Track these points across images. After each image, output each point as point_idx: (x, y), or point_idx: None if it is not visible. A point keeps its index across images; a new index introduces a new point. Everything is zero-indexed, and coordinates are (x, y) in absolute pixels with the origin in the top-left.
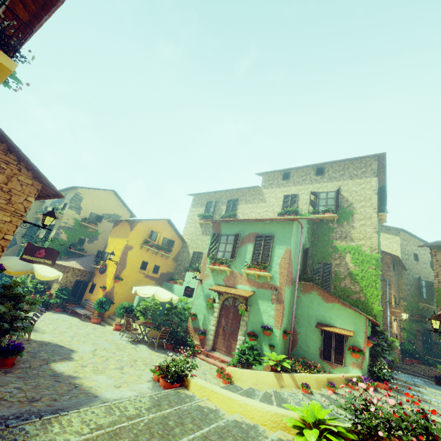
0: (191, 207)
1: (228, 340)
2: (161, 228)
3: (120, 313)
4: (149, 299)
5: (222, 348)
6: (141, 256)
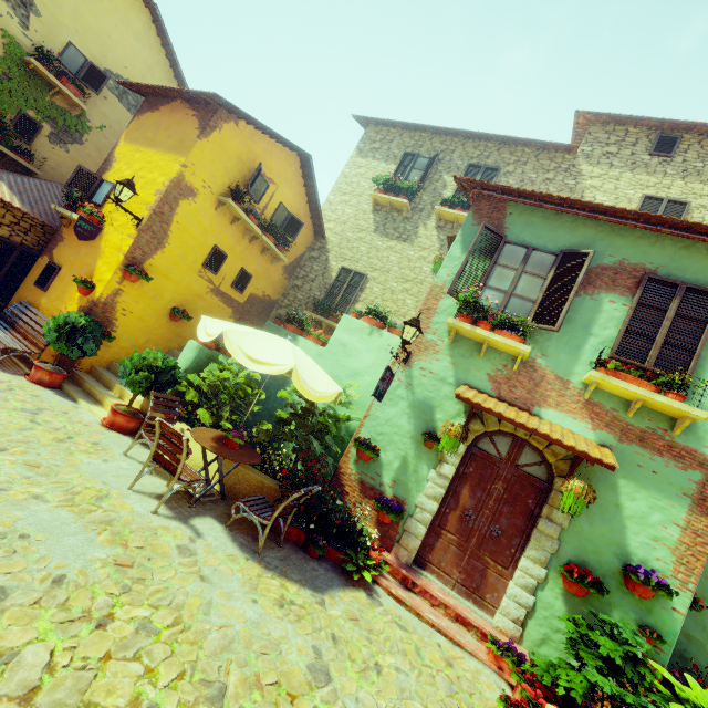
0: (355, 152)
1: (476, 553)
2: (281, 173)
3: (133, 381)
4: (232, 361)
5: (449, 569)
6: (213, 231)
